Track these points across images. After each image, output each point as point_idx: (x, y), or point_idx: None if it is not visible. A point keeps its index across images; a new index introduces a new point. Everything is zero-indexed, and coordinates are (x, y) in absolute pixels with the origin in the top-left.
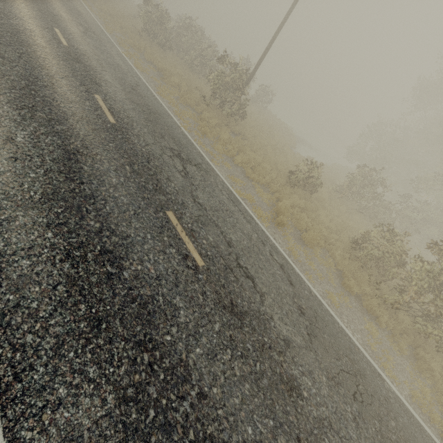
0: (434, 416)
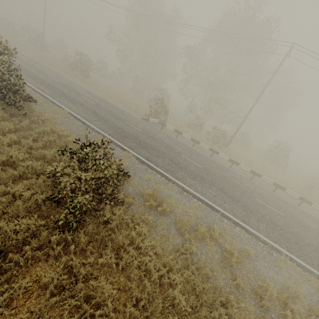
0: (66, 75)
